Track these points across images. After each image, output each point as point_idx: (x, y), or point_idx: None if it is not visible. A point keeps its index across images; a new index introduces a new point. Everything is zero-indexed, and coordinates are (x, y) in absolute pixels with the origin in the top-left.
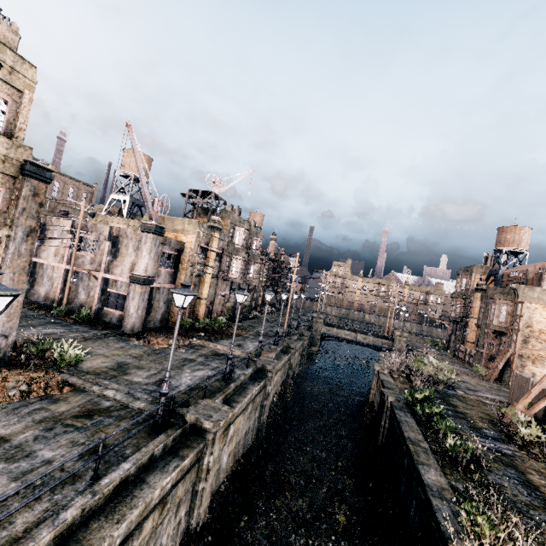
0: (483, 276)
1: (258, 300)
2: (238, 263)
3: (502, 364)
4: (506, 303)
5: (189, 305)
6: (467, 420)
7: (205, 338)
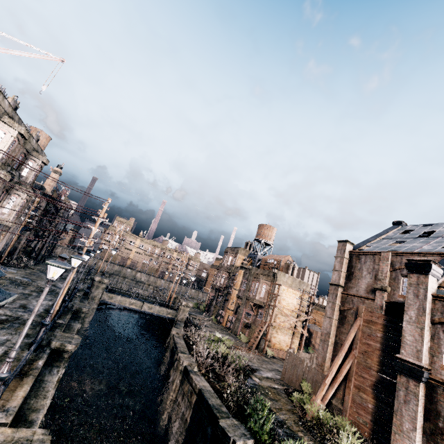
0: (243, 257)
1: (8, 247)
2: None
3: (261, 334)
4: (266, 283)
5: None
6: (297, 438)
7: None
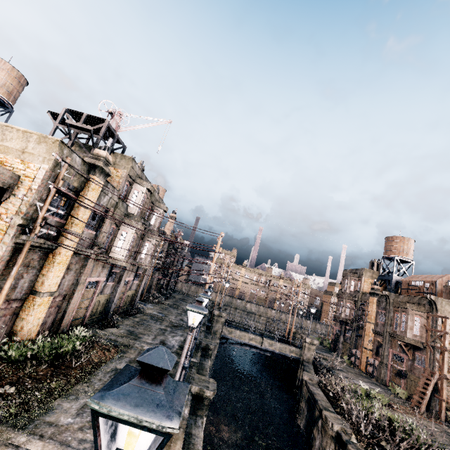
0: (371, 280)
1: (146, 286)
2: (128, 235)
3: (430, 390)
4: (419, 314)
5: (3, 309)
6: None
7: (10, 405)
